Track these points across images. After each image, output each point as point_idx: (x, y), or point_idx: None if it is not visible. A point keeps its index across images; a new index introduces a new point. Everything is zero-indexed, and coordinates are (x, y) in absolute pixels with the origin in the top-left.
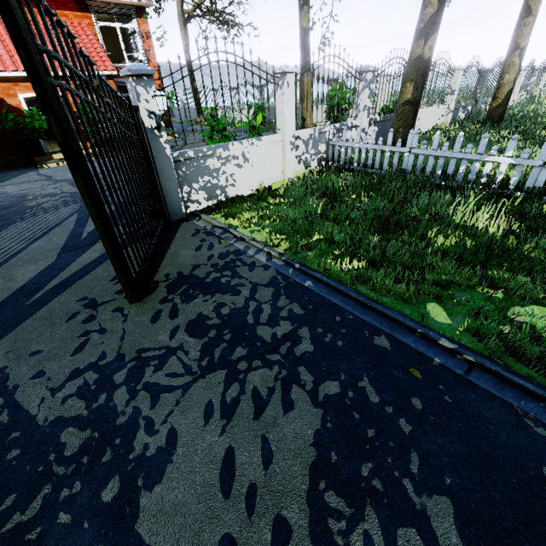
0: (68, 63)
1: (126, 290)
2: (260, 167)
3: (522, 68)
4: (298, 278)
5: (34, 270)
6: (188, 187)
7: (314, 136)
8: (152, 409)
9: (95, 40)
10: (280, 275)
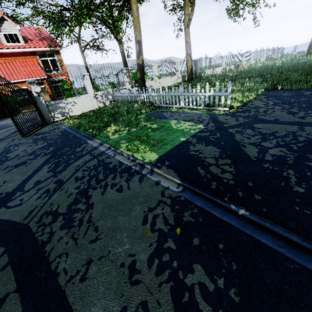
0: (3, 85)
1: (20, 133)
2: (82, 105)
3: (223, 56)
4: (68, 130)
5: (2, 137)
6: (53, 113)
7: (105, 93)
8: (17, 148)
9: (38, 66)
10: (64, 130)
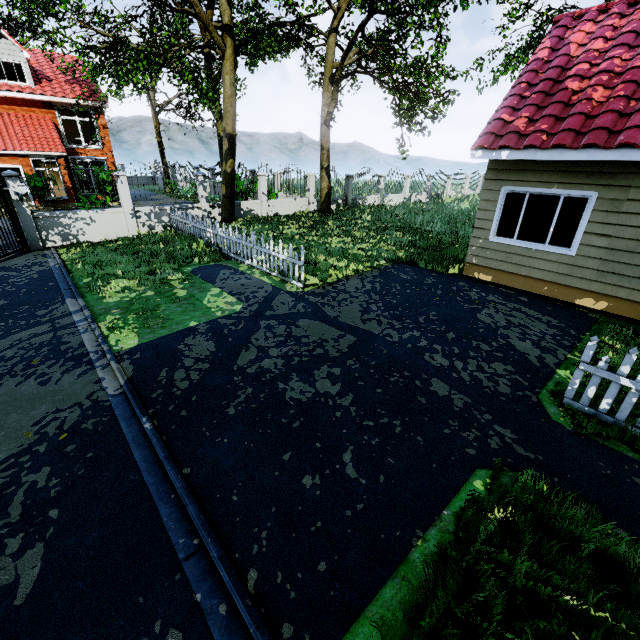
0: None
1: None
2: (107, 226)
3: (406, 175)
4: (55, 270)
5: None
6: (46, 232)
7: (156, 211)
8: None
9: (54, 130)
10: (50, 269)
